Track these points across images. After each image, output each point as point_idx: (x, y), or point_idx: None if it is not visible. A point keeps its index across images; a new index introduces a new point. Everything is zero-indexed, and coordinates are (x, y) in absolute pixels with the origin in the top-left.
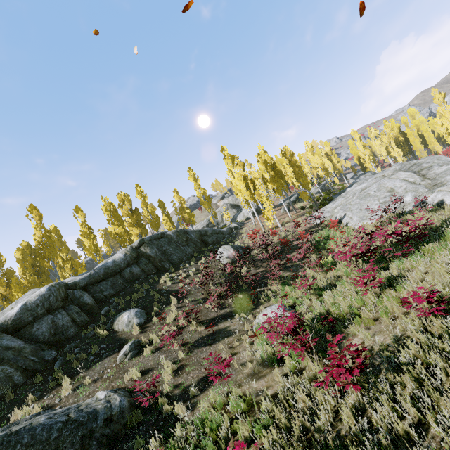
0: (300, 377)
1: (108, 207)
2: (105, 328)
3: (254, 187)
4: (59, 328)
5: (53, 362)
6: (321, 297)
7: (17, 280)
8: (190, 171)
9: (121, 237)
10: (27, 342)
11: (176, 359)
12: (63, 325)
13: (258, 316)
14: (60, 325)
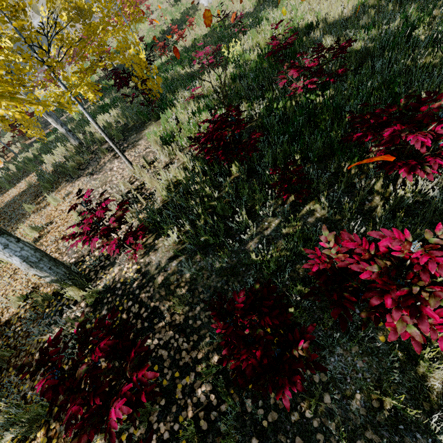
0: None
1: None
2: None
3: None
4: None
5: None
6: None
7: None
8: None
9: None
10: None
11: None
12: None
13: None
14: None
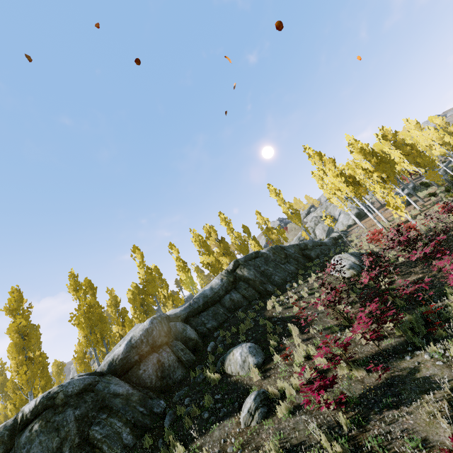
0: None
1: (197, 238)
2: (215, 369)
3: (354, 182)
4: (165, 370)
5: (162, 416)
6: None
7: (129, 318)
8: (270, 187)
9: (213, 266)
10: (135, 387)
11: (340, 432)
12: (169, 365)
13: None
14: (166, 366)
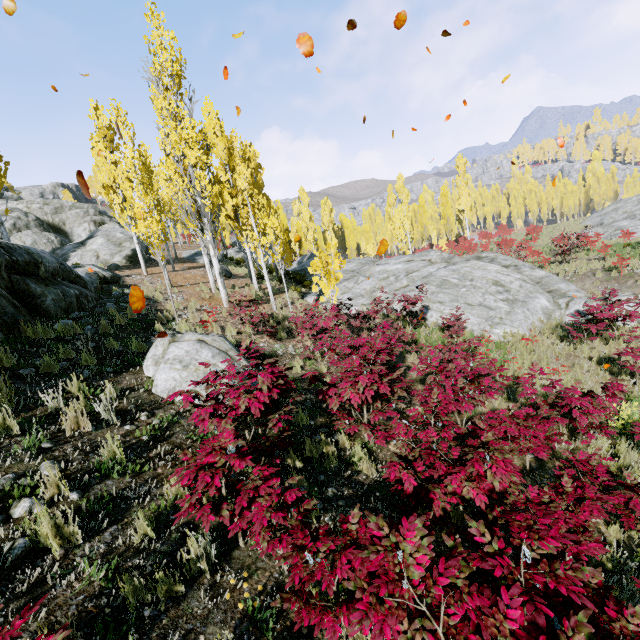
0: None
1: None
2: None
3: None
4: None
5: None
6: None
7: None
8: None
9: None
10: None
11: None
12: None
13: None
14: None
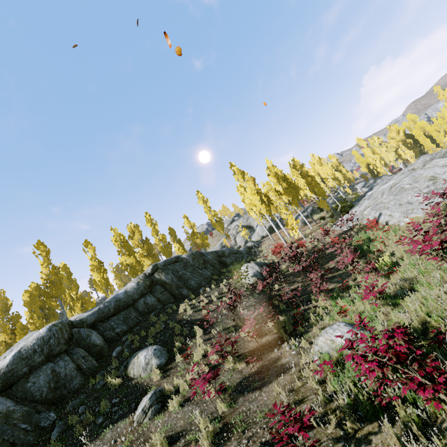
0: (441, 439)
1: (118, 238)
2: (118, 374)
3: (268, 201)
4: (60, 380)
5: (50, 429)
6: (397, 307)
7: (22, 325)
8: (199, 194)
9: (132, 268)
10: (19, 402)
11: (216, 415)
12: (66, 375)
13: (315, 341)
14: (61, 376)
